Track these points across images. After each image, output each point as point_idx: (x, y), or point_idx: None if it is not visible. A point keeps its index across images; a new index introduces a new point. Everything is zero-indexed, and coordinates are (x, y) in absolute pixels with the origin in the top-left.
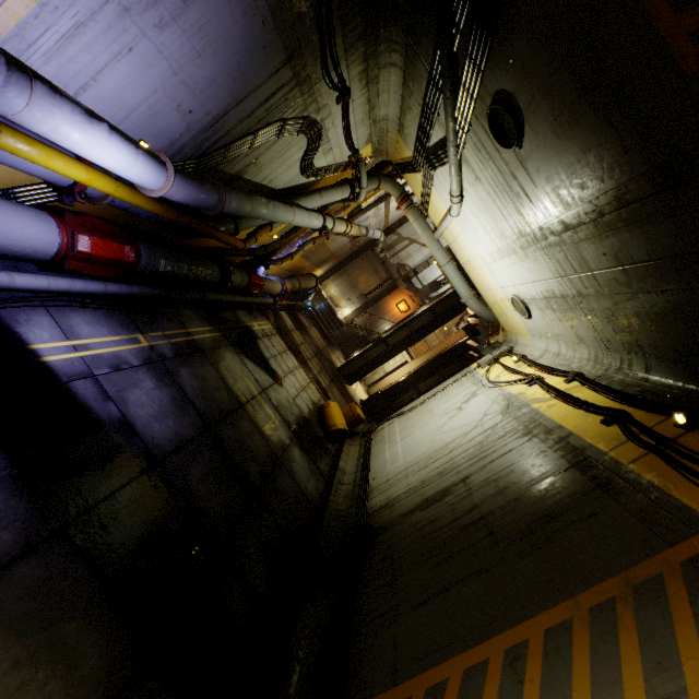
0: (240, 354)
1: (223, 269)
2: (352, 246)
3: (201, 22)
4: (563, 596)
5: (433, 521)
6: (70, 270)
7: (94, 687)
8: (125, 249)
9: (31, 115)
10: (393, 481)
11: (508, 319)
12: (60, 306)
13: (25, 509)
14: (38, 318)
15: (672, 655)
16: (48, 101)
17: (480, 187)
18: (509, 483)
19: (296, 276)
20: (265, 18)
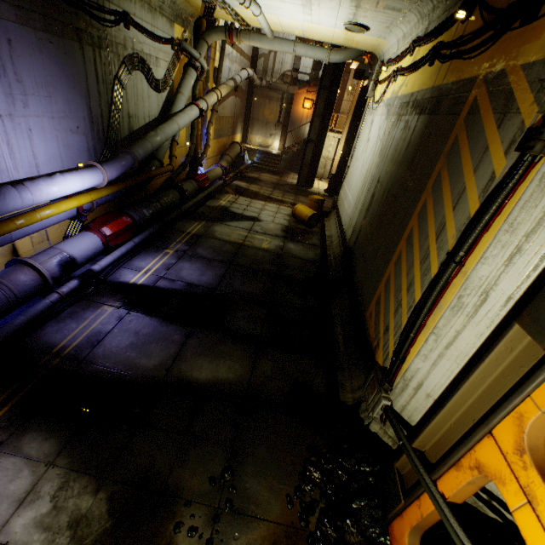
0: (223, 223)
1: (176, 189)
2: (240, 98)
3: (33, 81)
4: (422, 193)
5: (371, 217)
6: (114, 246)
7: (244, 358)
8: (124, 220)
9: (37, 197)
10: (352, 217)
11: (363, 43)
12: (126, 263)
13: (176, 327)
14: (123, 272)
15: (460, 173)
16: (34, 186)
17: None
18: (395, 159)
19: (224, 154)
20: (49, 39)
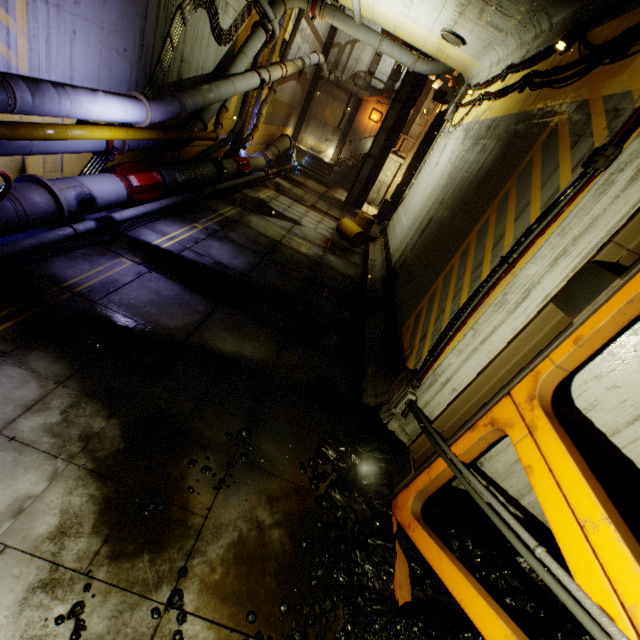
0: (261, 216)
1: (214, 163)
2: (302, 87)
3: None
4: (486, 210)
5: (426, 238)
6: (139, 201)
7: (271, 344)
8: (154, 175)
9: (75, 109)
10: (403, 240)
11: (454, 59)
12: (148, 223)
13: (201, 299)
14: (145, 232)
15: (528, 189)
16: (75, 95)
17: None
18: (465, 181)
19: (271, 144)
20: None
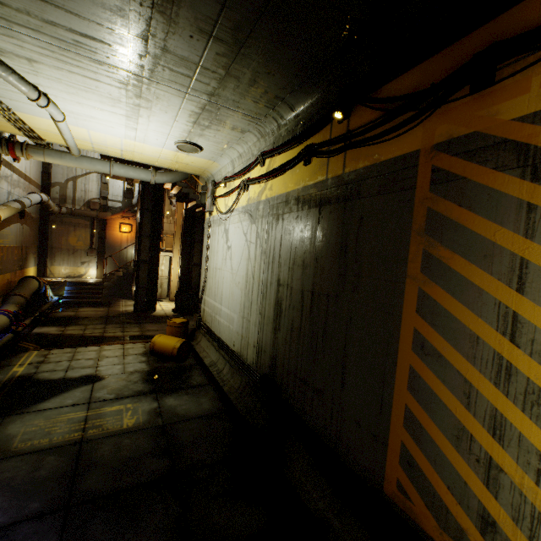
0: (28, 409)
1: None
2: (30, 226)
3: None
4: (402, 282)
5: (292, 328)
6: None
7: None
8: None
9: None
10: (245, 333)
11: (192, 165)
12: None
13: None
14: None
15: (486, 244)
16: None
17: (43, 68)
18: (302, 256)
19: (9, 295)
20: None
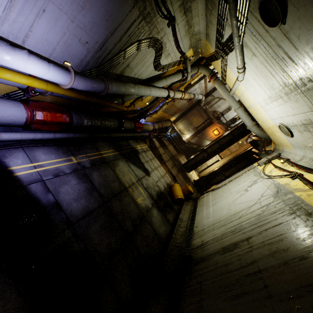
0: (128, 162)
1: (119, 121)
2: (188, 104)
3: None
4: None
5: (226, 264)
6: (34, 129)
7: None
8: (63, 116)
9: None
10: (206, 230)
11: (277, 137)
12: (30, 146)
13: None
14: (17, 153)
15: None
16: None
17: (255, 59)
18: (279, 249)
19: (160, 121)
20: None
